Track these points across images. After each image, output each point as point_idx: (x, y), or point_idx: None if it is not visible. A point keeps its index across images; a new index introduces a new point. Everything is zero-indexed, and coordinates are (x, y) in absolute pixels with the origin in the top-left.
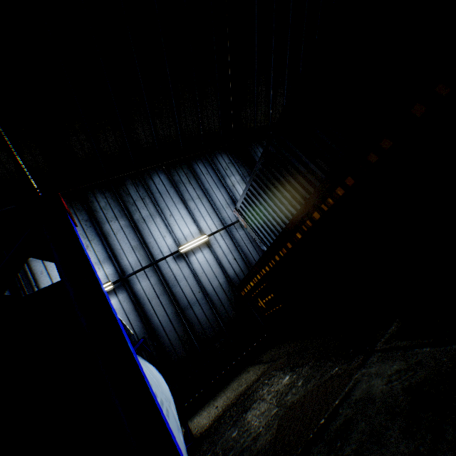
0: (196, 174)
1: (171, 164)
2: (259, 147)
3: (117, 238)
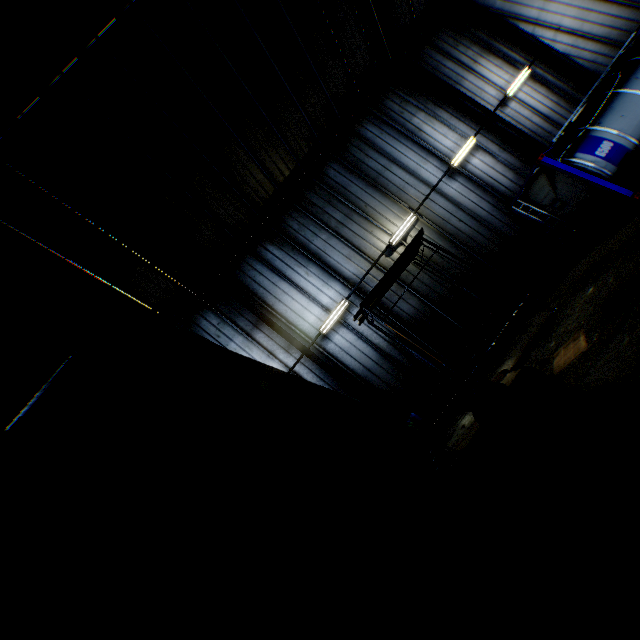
0: None
1: None
2: (256, 265)
3: None
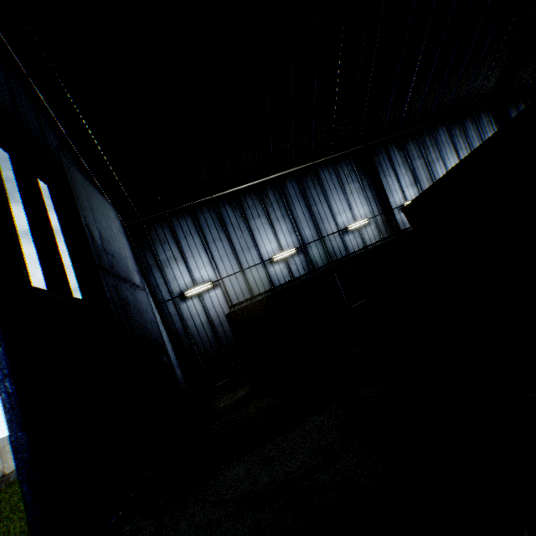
0: (464, 129)
1: (449, 120)
2: (512, 108)
3: (418, 171)
